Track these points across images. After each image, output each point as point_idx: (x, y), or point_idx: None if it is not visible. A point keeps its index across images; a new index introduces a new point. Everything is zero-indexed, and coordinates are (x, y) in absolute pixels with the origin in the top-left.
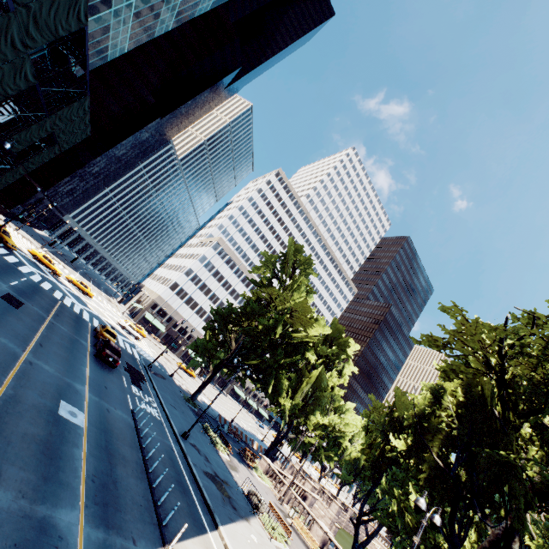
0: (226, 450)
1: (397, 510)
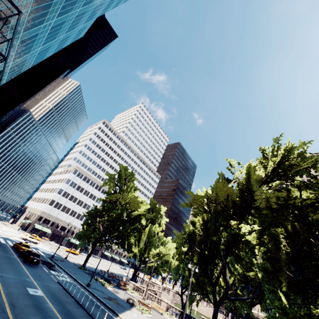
0: (110, 285)
1: (188, 275)
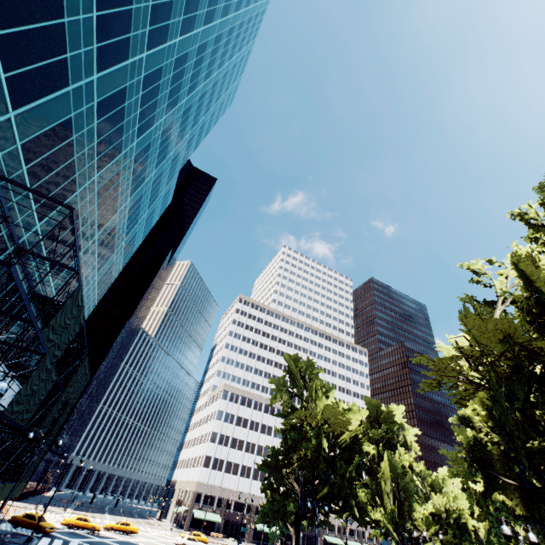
0: None
1: None
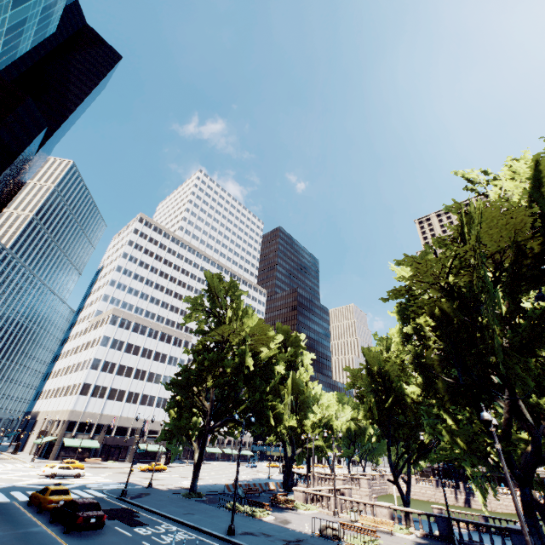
0: (266, 511)
1: (449, 439)
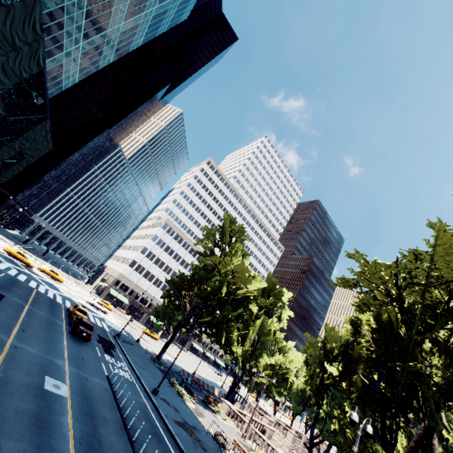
0: (192, 399)
1: (338, 427)
